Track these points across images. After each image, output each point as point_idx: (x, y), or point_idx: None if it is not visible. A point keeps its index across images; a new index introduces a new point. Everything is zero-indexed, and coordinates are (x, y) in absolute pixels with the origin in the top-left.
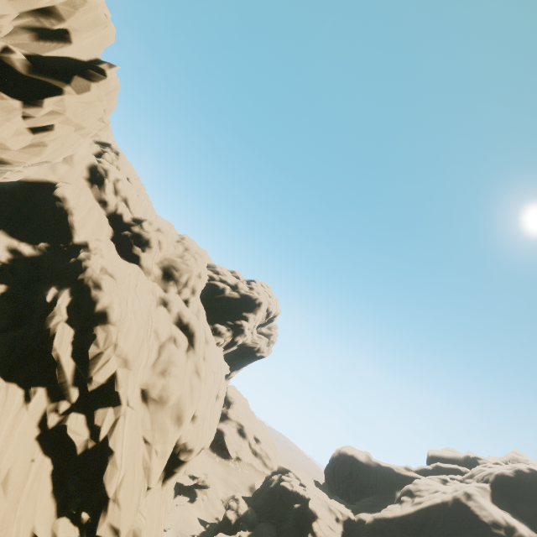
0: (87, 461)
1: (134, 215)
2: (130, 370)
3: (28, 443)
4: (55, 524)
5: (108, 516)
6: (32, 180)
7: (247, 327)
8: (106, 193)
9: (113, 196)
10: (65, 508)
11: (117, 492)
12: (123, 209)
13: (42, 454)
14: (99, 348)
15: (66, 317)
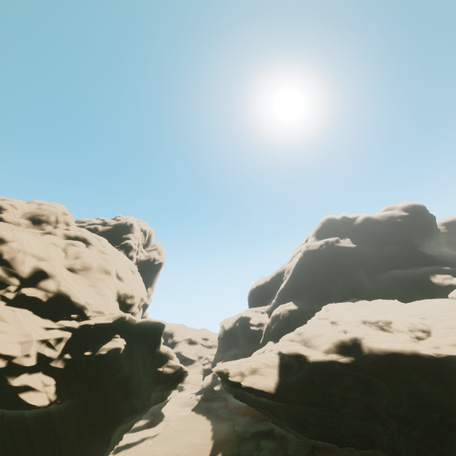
0: (55, 301)
1: None
2: (49, 262)
3: (1, 307)
4: (57, 323)
5: (89, 309)
6: None
7: (132, 243)
8: None
9: None
10: (58, 320)
11: (87, 302)
12: None
13: (18, 309)
14: (12, 254)
15: None
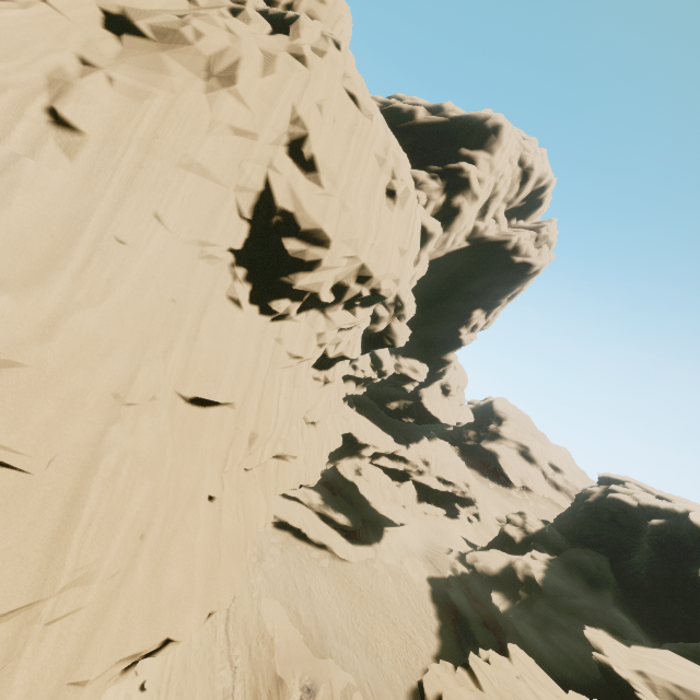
0: None
1: None
2: None
3: None
4: None
5: None
6: None
7: (473, 174)
8: None
9: None
10: None
11: None
12: None
13: None
14: None
15: None
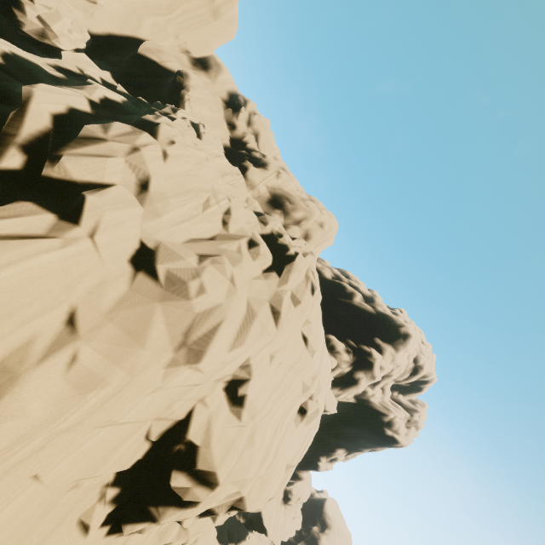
0: None
1: (261, 151)
2: (141, 206)
3: None
4: None
5: None
6: (168, 69)
7: (378, 362)
8: (238, 119)
9: (245, 125)
10: None
11: None
12: (251, 139)
13: None
14: (105, 134)
15: (95, 101)
